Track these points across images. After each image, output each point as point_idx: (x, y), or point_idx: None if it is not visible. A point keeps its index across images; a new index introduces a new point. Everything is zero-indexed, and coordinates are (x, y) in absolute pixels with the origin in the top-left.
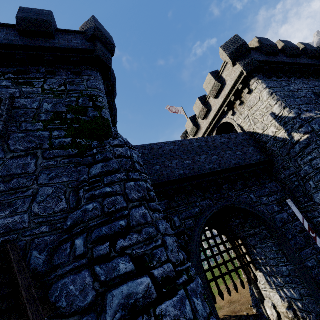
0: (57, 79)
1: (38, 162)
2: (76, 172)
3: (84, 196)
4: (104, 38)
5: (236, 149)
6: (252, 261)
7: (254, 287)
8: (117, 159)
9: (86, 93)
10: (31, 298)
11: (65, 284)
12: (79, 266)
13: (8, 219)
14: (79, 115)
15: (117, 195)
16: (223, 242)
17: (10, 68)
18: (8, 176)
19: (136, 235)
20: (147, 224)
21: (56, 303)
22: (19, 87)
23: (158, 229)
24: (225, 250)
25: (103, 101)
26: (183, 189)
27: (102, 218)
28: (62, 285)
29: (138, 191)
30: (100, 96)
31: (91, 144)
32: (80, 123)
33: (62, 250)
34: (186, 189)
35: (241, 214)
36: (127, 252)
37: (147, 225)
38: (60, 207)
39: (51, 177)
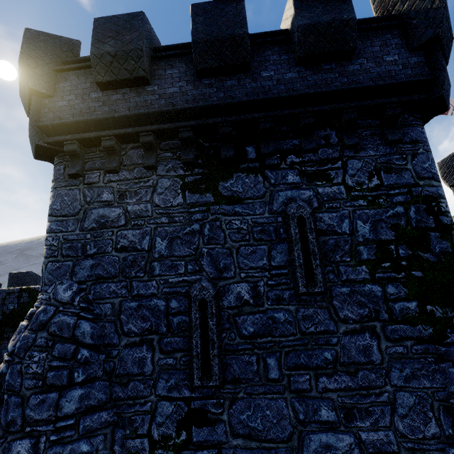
0: (360, 158)
1: (381, 346)
2: (438, 372)
3: None
4: (447, 31)
5: None
6: None
7: None
8: None
9: (418, 193)
10: None
11: None
12: None
13: (371, 434)
14: (417, 250)
15: None
16: None
17: (287, 139)
18: (350, 364)
19: None
20: None
21: None
22: (312, 184)
23: None
24: None
25: (446, 208)
26: None
27: None
28: None
29: None
30: (441, 196)
31: (451, 318)
32: (423, 268)
33: None
34: None
35: None
36: None
37: None
38: (431, 431)
39: (405, 375)
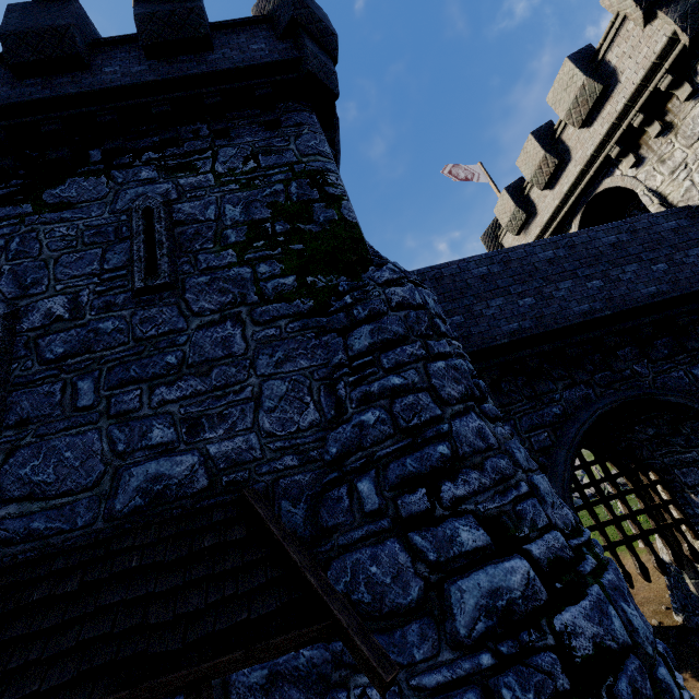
0: (235, 146)
1: (247, 332)
2: (320, 347)
3: (348, 396)
4: (315, 21)
5: (650, 257)
6: (686, 518)
7: (686, 573)
8: (397, 313)
9: (301, 169)
10: (326, 587)
11: (359, 562)
12: (378, 531)
13: (225, 444)
14: (298, 223)
15: (416, 391)
16: (609, 476)
17: (145, 138)
18: (203, 363)
19: (476, 473)
20: (490, 450)
21: (350, 594)
22: (172, 177)
23: (514, 460)
24: (616, 494)
25: (337, 181)
26: (518, 365)
27: (398, 439)
28: (352, 563)
29: (455, 380)
30: (330, 170)
31: (337, 285)
32: (304, 240)
33: (332, 500)
34: (528, 364)
35: (664, 416)
36: (466, 508)
37: (491, 452)
38: (308, 419)
39: (277, 360)
